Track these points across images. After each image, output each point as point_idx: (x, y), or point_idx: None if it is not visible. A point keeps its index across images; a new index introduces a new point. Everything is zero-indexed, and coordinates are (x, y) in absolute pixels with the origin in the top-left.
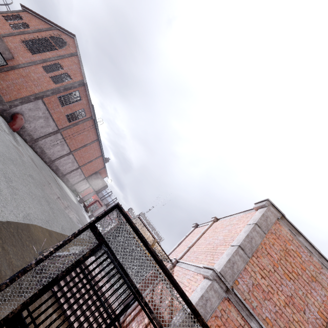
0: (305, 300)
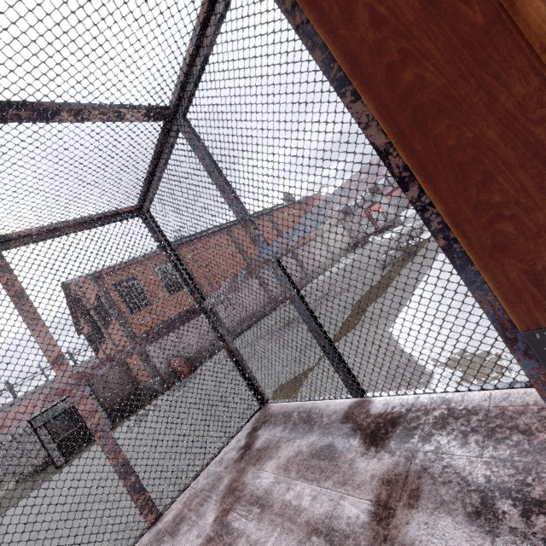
0: None
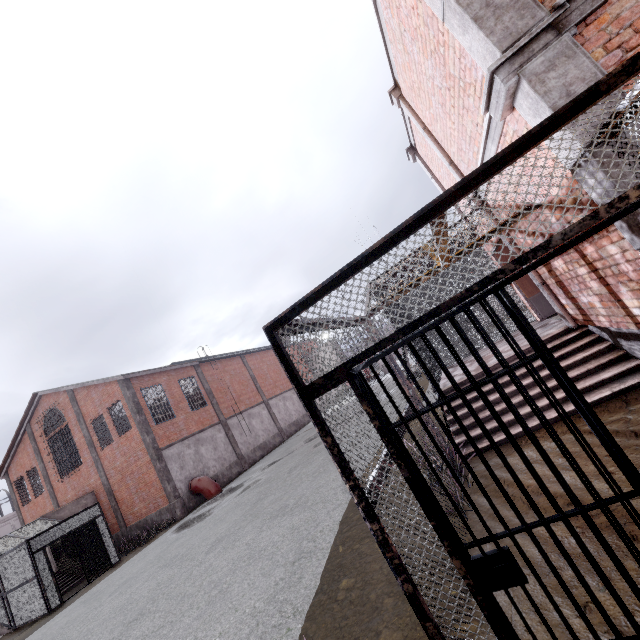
0: None
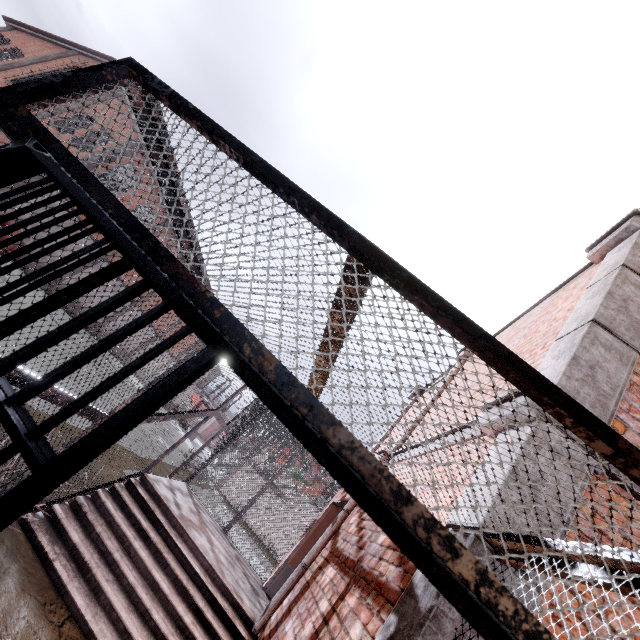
0: None
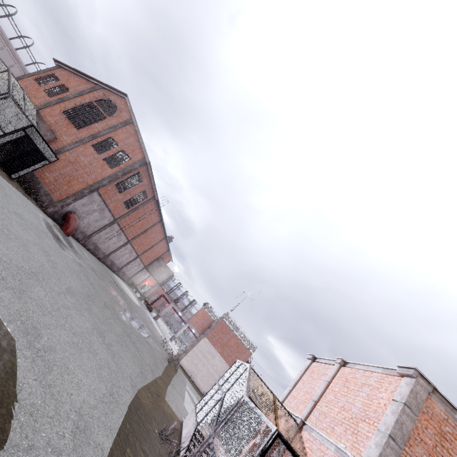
0: None
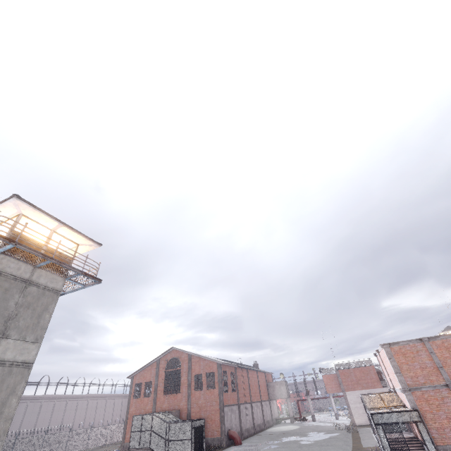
0: (423, 362)
